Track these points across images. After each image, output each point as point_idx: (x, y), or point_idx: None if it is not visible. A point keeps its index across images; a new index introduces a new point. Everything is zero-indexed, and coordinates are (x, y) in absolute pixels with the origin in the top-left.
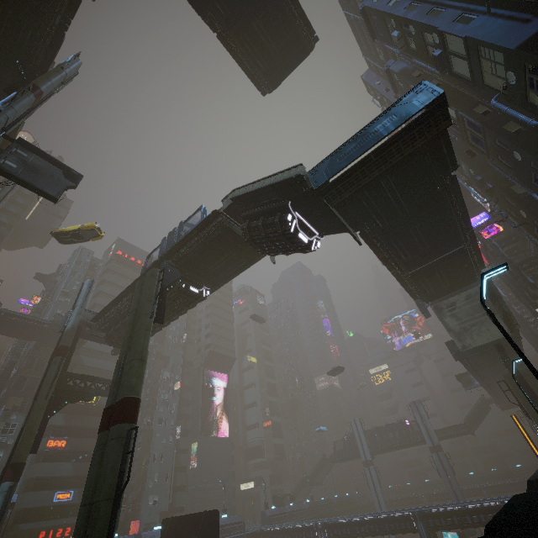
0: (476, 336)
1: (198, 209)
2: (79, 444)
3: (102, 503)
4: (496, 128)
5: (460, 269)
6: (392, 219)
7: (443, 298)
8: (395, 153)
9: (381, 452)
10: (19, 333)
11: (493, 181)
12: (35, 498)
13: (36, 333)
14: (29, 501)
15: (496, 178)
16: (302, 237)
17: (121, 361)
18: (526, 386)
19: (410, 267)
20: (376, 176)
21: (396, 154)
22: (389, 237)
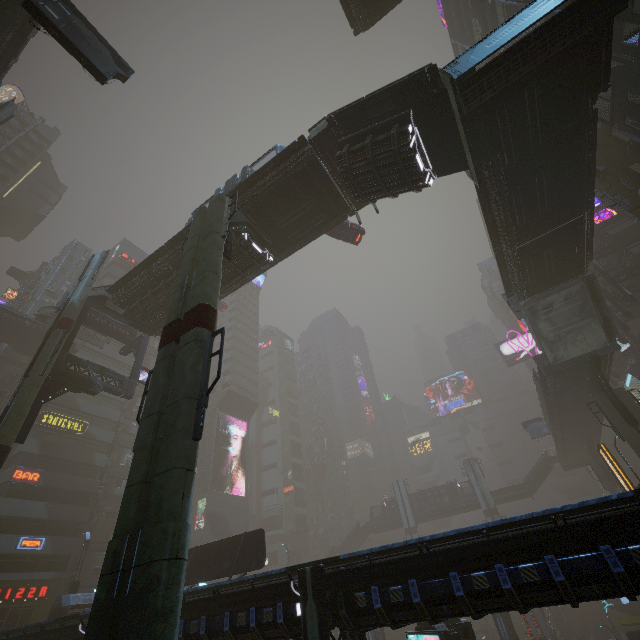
0: (570, 346)
1: (271, 149)
2: (57, 480)
3: (182, 400)
4: (631, 79)
5: (570, 251)
6: (521, 156)
7: (539, 298)
8: (557, 39)
9: (426, 519)
10: None
11: (608, 161)
12: None
13: (11, 330)
14: None
15: (611, 159)
16: (418, 161)
17: (184, 280)
18: (621, 404)
19: (520, 238)
20: (528, 72)
21: (558, 41)
22: (511, 185)
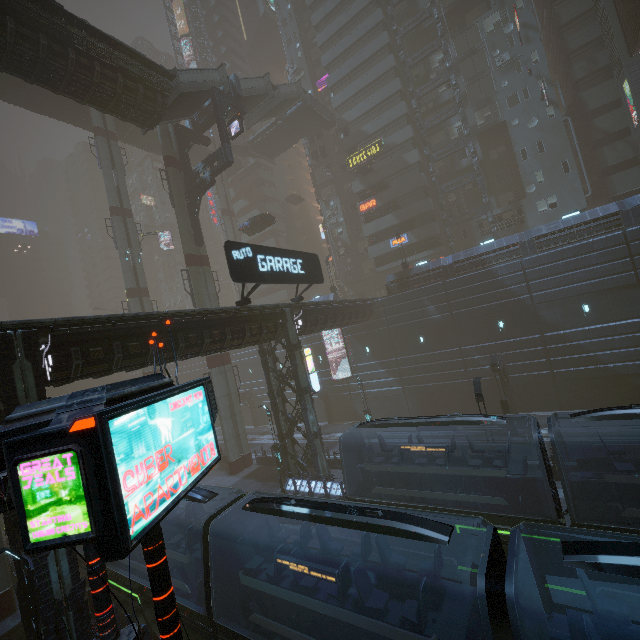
0: None
1: None
2: (388, 196)
3: None
4: None
5: None
6: None
7: None
8: None
9: None
10: (281, 145)
11: None
12: (377, 250)
13: (284, 135)
14: (373, 253)
15: None
16: None
17: None
18: None
19: None
20: None
21: None
22: None
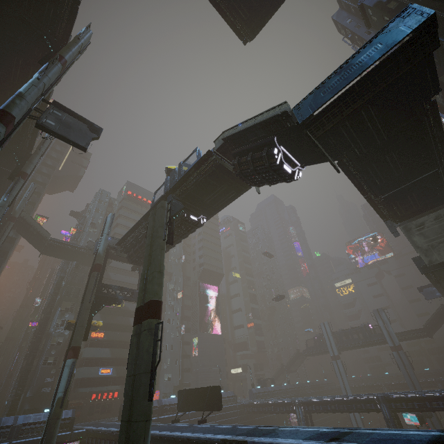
0: (443, 252)
1: (194, 151)
2: (113, 335)
3: (142, 375)
4: None
5: (432, 191)
6: (369, 147)
7: (412, 219)
8: (379, 81)
9: (346, 349)
10: (64, 255)
11: None
12: (87, 372)
13: (76, 255)
14: (83, 373)
15: None
16: (286, 168)
17: (144, 273)
18: None
19: (383, 191)
20: (358, 106)
21: (379, 82)
22: (366, 164)
